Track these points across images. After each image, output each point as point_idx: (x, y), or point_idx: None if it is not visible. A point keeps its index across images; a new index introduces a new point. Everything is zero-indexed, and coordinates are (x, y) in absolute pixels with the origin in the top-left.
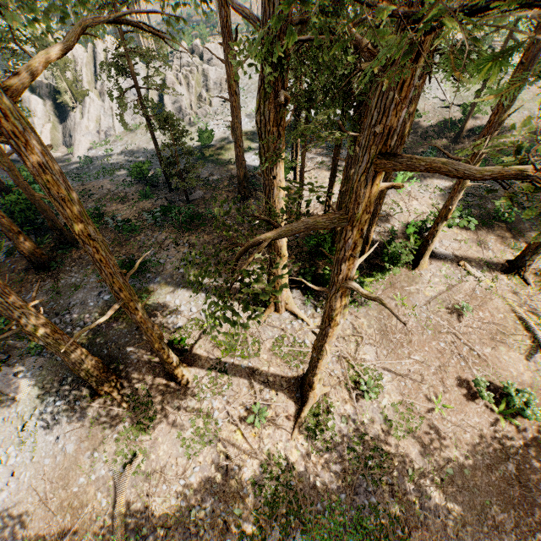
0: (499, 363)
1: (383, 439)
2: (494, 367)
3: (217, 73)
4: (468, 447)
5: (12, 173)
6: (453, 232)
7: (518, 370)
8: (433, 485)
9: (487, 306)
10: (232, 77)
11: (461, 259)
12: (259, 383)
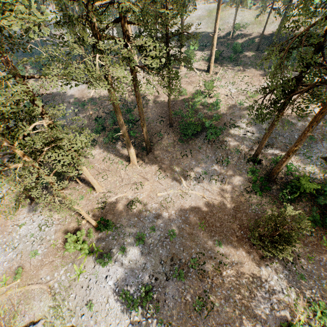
0: (186, 88)
1: (148, 96)
2: (184, 88)
3: None
4: (166, 99)
5: None
6: (200, 63)
7: (190, 89)
8: (154, 103)
9: (193, 78)
10: None
11: (196, 69)
12: (125, 84)
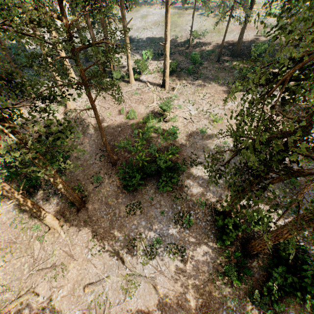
0: (136, 108)
1: (86, 119)
2: (134, 109)
3: None
4: (110, 124)
5: None
6: (155, 75)
7: (141, 110)
8: (93, 129)
9: (146, 95)
10: (71, 7)
11: (150, 83)
12: None
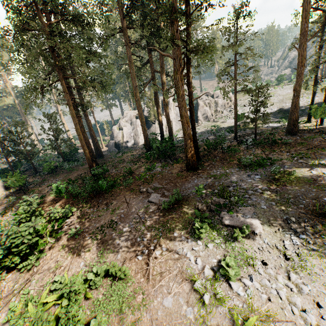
0: None
1: None
2: None
3: (222, 101)
4: None
5: (192, 109)
6: None
7: None
8: None
9: None
10: (303, 56)
11: None
12: None
